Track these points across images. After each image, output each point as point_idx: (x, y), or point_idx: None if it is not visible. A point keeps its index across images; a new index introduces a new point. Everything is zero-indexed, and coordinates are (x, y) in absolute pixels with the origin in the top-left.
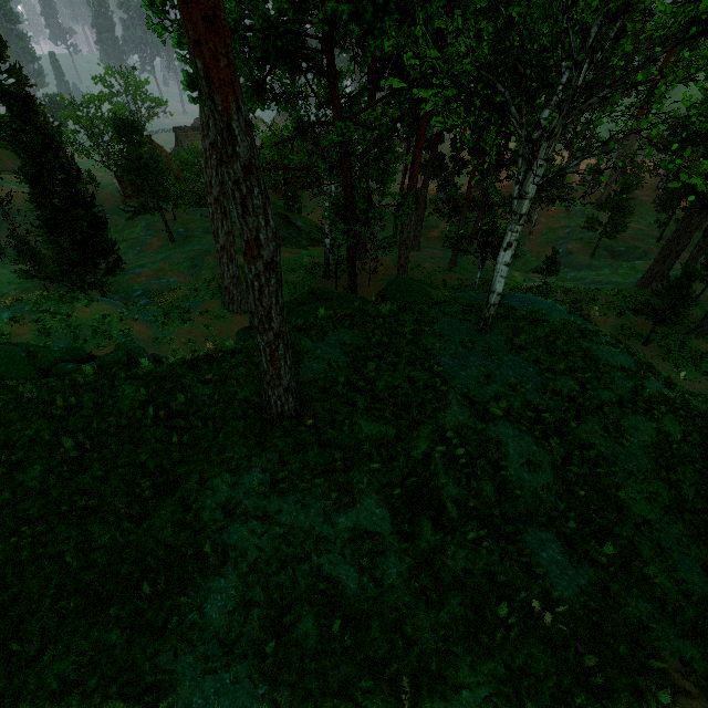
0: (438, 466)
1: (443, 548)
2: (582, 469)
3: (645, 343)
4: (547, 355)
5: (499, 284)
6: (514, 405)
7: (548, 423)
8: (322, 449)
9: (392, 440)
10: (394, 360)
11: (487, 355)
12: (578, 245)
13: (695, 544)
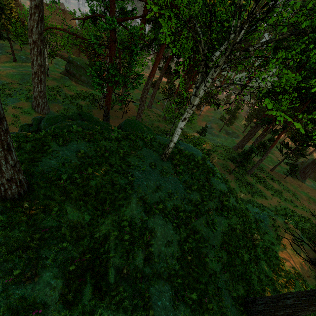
0: (111, 244)
1: (93, 311)
2: (192, 243)
3: (230, 173)
4: (190, 179)
5: (175, 138)
6: (167, 206)
7: (182, 217)
8: (27, 228)
9: (85, 224)
10: (107, 168)
11: (161, 174)
12: (215, 125)
13: (232, 284)
